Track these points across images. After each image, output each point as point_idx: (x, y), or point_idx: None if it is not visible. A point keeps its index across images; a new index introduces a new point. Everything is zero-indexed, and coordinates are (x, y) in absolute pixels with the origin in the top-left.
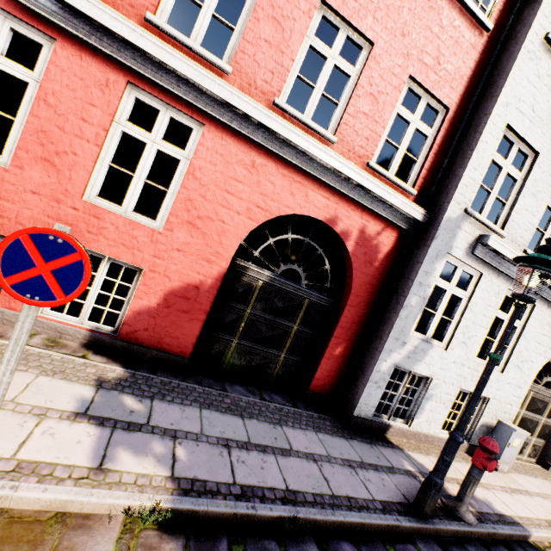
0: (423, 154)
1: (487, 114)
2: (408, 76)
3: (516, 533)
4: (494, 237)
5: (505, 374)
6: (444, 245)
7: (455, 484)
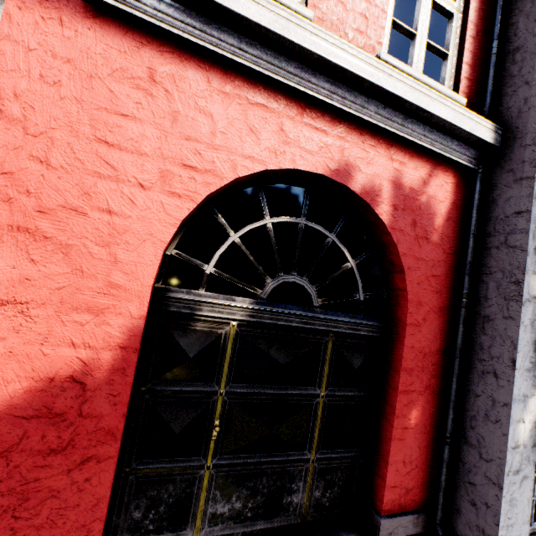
0: (453, 43)
1: None
2: None
3: None
4: None
5: None
6: None
7: None
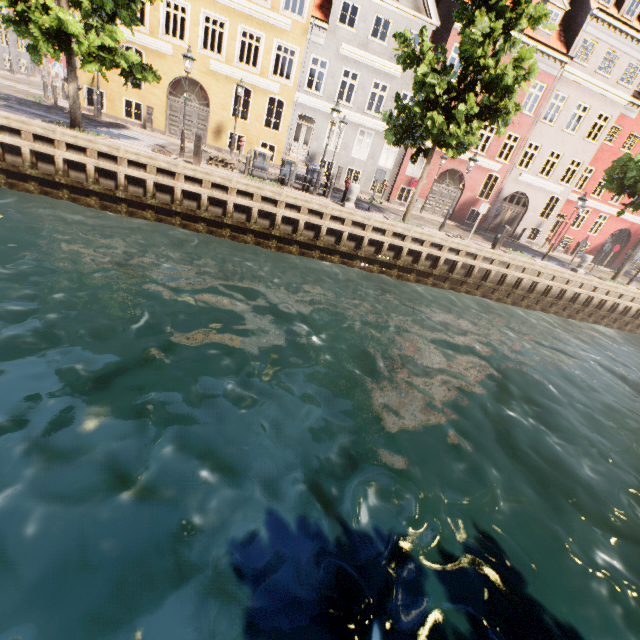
0: None
1: None
2: None
3: None
4: None
5: None
6: None
7: None
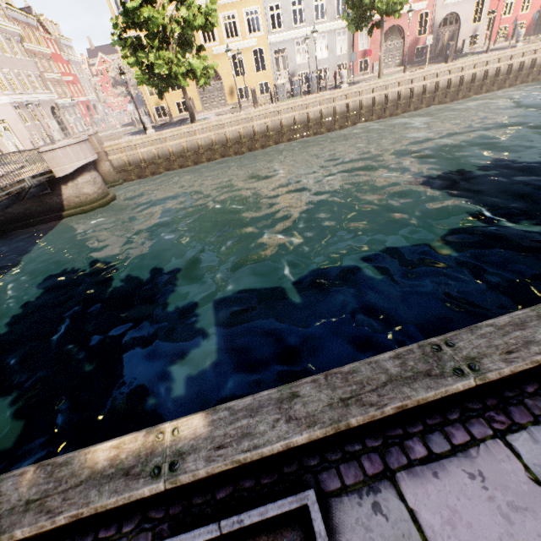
0: None
1: None
2: None
3: None
4: None
5: None
6: None
7: None
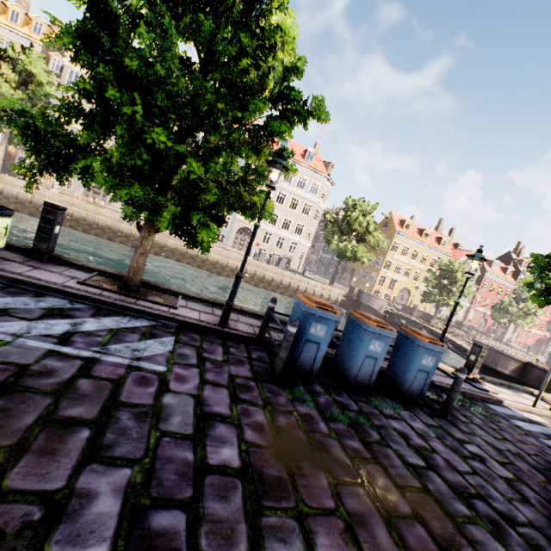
0: None
1: None
2: None
3: None
4: None
5: None
6: None
7: None
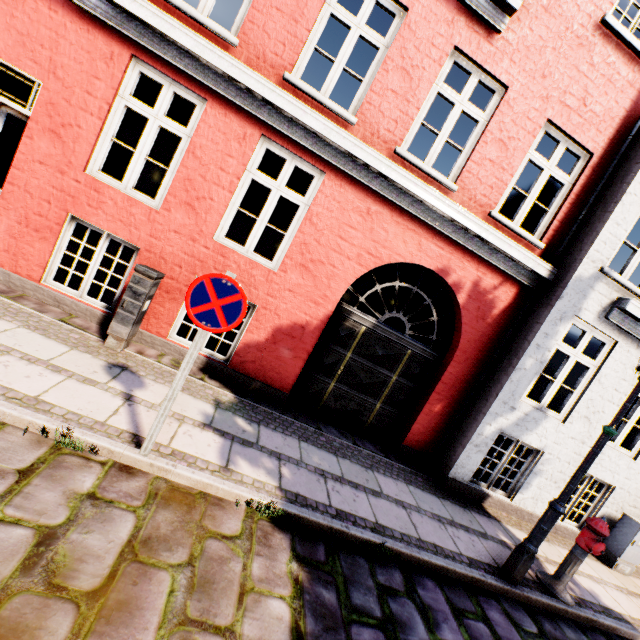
0: (556, 204)
1: (639, 163)
2: (545, 120)
3: (621, 628)
4: (635, 302)
5: (639, 462)
6: (571, 307)
7: (556, 567)
